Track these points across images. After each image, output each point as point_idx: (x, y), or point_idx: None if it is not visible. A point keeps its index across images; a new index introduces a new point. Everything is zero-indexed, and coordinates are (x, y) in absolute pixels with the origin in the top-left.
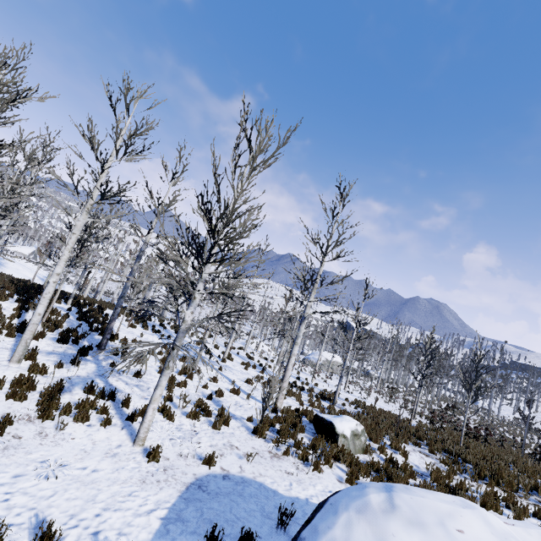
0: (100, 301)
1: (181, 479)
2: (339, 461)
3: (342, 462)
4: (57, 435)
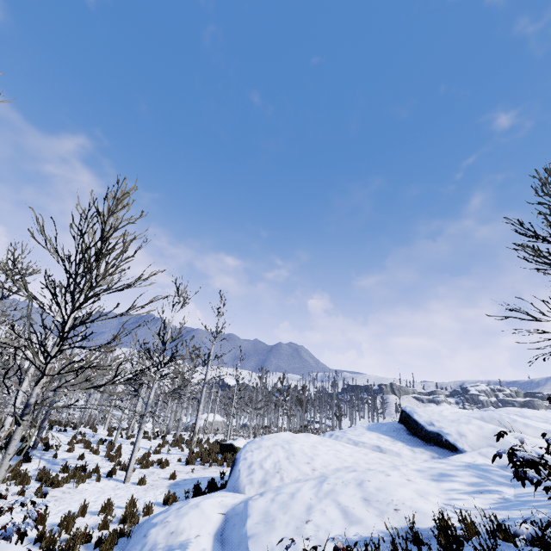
0: None
1: (164, 485)
2: None
3: None
4: (75, 491)
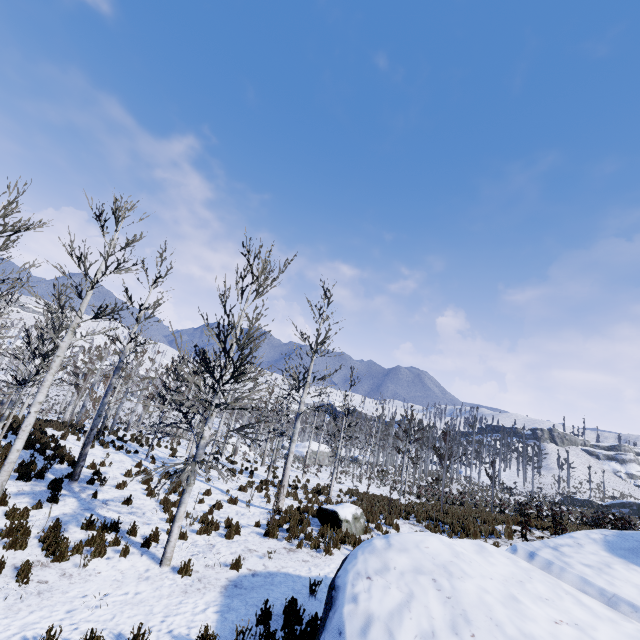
0: None
1: (217, 584)
2: (345, 543)
3: (348, 544)
4: (81, 573)
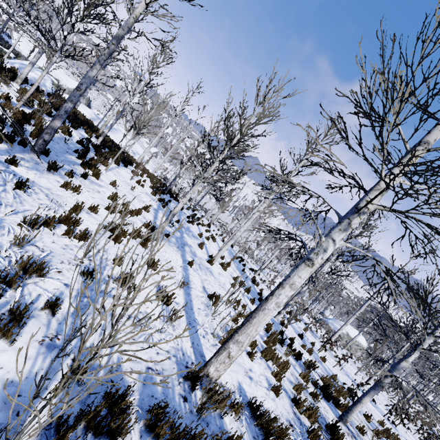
0: (147, 170)
1: None
2: None
3: None
4: None
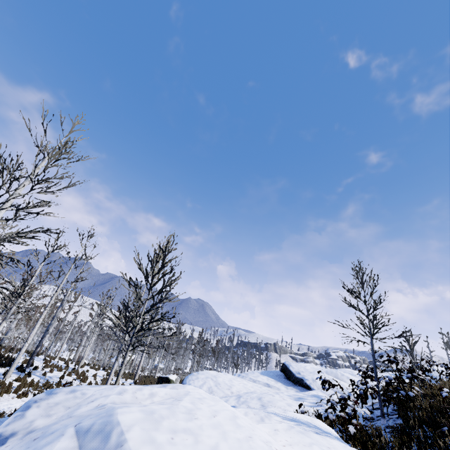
0: None
1: None
2: None
3: None
4: None
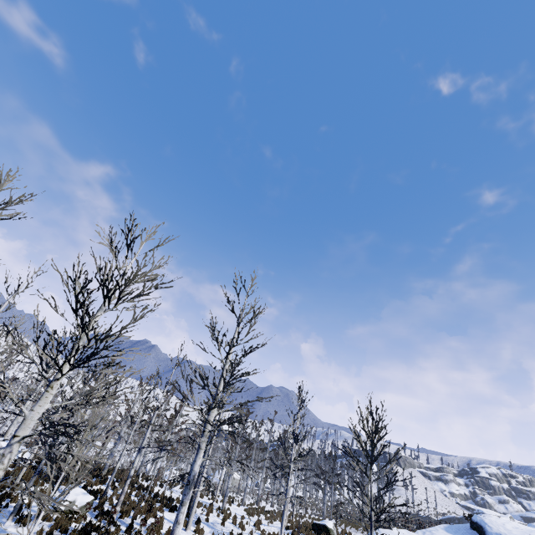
0: None
1: None
2: None
3: None
4: None
